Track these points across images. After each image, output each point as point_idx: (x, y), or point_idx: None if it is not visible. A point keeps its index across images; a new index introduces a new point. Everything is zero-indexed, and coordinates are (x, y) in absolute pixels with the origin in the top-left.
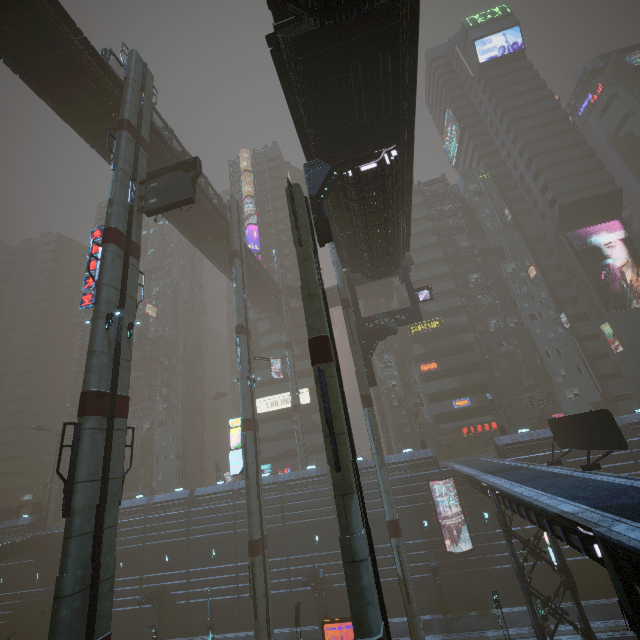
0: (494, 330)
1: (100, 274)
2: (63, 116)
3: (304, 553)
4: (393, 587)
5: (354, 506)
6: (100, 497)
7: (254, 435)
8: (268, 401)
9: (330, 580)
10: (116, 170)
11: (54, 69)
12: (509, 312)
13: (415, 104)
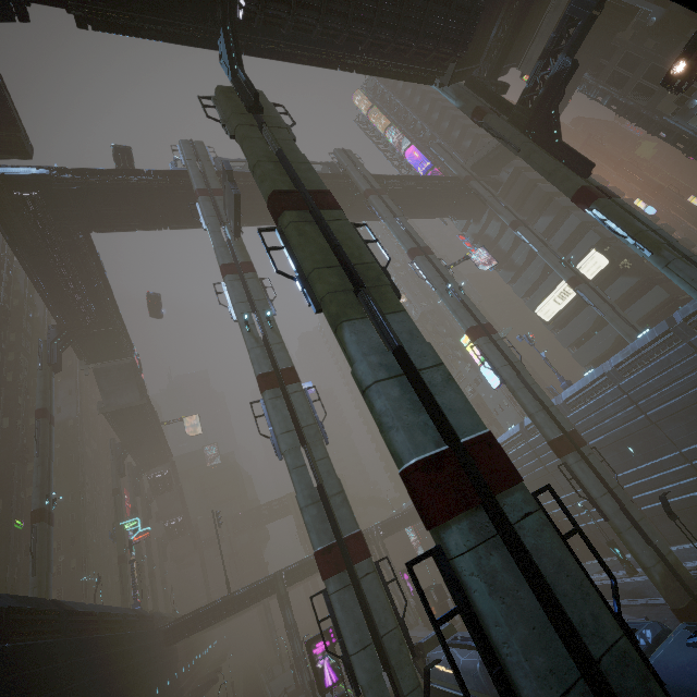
0: None
1: (229, 301)
2: (199, 227)
3: None
4: None
5: (347, 335)
6: (300, 441)
7: (490, 339)
8: (553, 298)
9: None
10: (207, 228)
11: (166, 207)
12: None
13: None
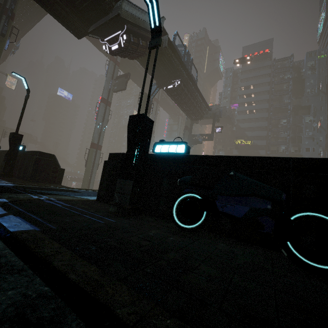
0: (281, 152)
1: (98, 112)
2: (99, 50)
3: None
4: None
5: None
6: (92, 166)
7: None
8: None
9: None
10: (107, 77)
11: None
12: (294, 144)
13: (185, 66)
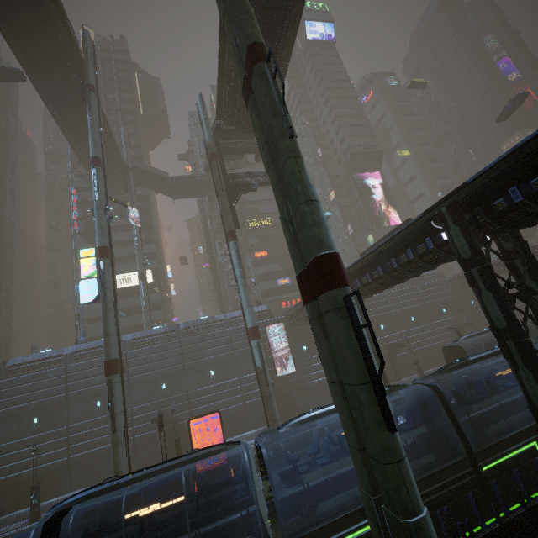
0: None
1: None
2: None
3: (150, 402)
4: (234, 412)
5: (305, 167)
6: None
7: (112, 265)
8: None
9: (176, 419)
10: None
11: None
12: None
13: None
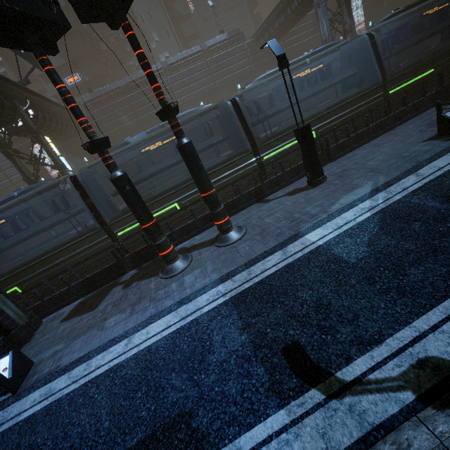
0: None
1: None
2: None
3: None
4: None
5: None
6: None
7: None
8: None
9: None
10: None
11: None
12: None
13: None
